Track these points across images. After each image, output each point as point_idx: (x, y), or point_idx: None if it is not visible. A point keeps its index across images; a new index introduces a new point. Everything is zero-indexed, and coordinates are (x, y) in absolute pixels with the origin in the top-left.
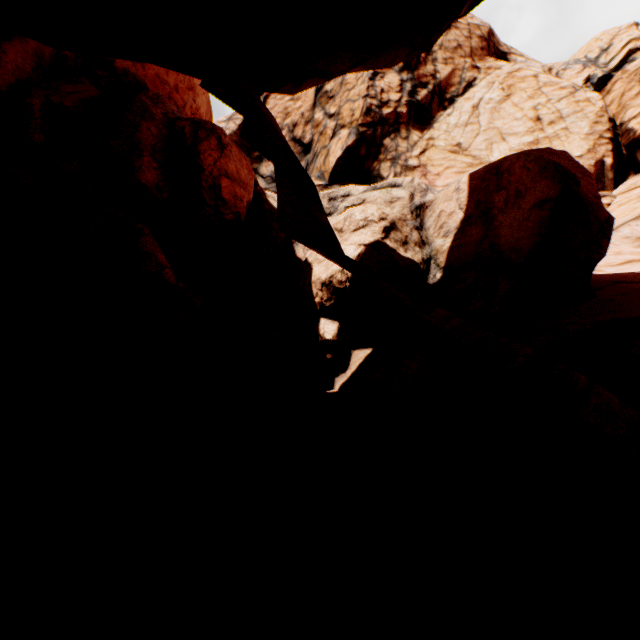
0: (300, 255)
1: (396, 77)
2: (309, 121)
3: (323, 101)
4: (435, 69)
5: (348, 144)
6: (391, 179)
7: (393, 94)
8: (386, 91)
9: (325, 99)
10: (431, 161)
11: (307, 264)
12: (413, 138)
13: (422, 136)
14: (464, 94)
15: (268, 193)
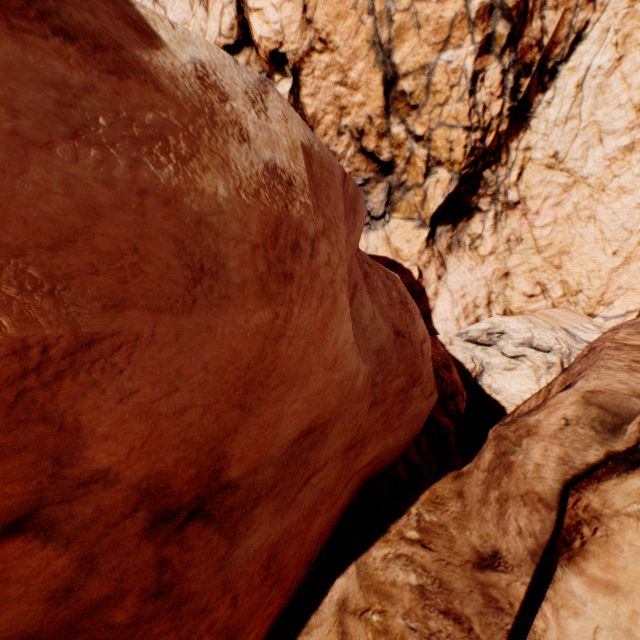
0: (487, 392)
1: (497, 67)
2: (384, 134)
3: (401, 108)
4: (542, 26)
5: (450, 192)
6: (544, 342)
7: (494, 104)
8: (487, 105)
9: (403, 106)
10: (529, 190)
11: (500, 406)
12: (511, 158)
13: (517, 143)
14: (569, 57)
15: (443, 341)
